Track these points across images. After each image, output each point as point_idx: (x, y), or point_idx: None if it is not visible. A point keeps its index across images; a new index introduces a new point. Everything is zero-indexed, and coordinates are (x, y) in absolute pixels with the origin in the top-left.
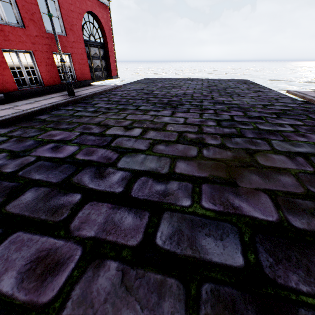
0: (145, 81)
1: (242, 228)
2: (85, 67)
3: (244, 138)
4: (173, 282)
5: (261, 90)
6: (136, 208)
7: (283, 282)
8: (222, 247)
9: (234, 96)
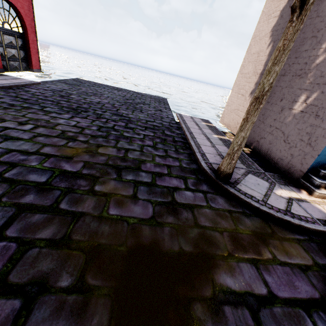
0: (72, 83)
1: (56, 172)
2: None
3: (106, 138)
4: (5, 185)
5: (163, 109)
6: (0, 165)
7: (56, 185)
8: (39, 177)
9: (136, 111)
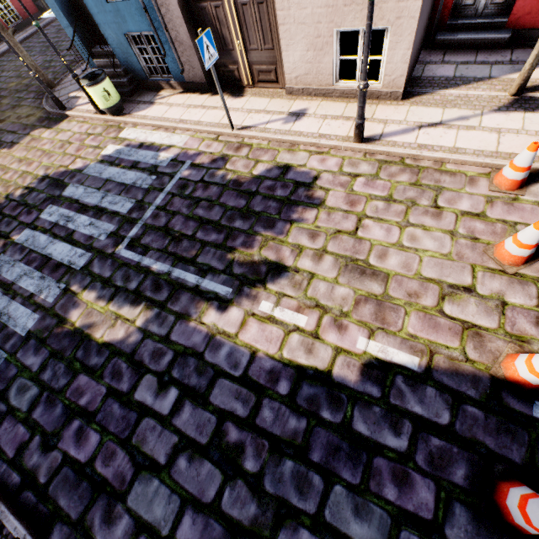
0: None
1: None
2: (26, 0)
3: None
4: None
5: None
6: None
7: None
8: None
9: None
